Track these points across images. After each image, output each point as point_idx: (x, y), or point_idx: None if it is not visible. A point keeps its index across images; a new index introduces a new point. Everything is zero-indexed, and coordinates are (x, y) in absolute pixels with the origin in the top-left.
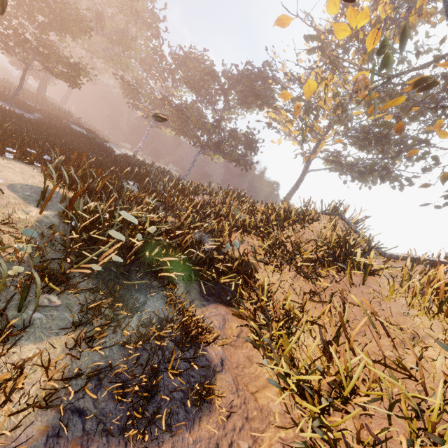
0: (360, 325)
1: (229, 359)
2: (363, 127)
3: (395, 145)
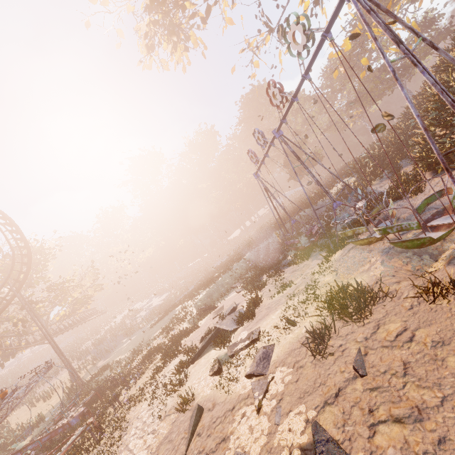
0: None
1: None
2: None
3: None
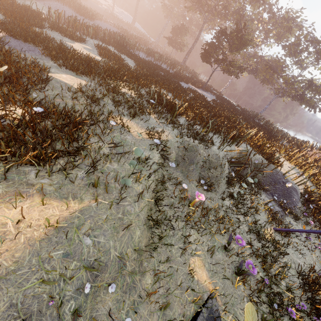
0: None
1: None
2: None
3: None
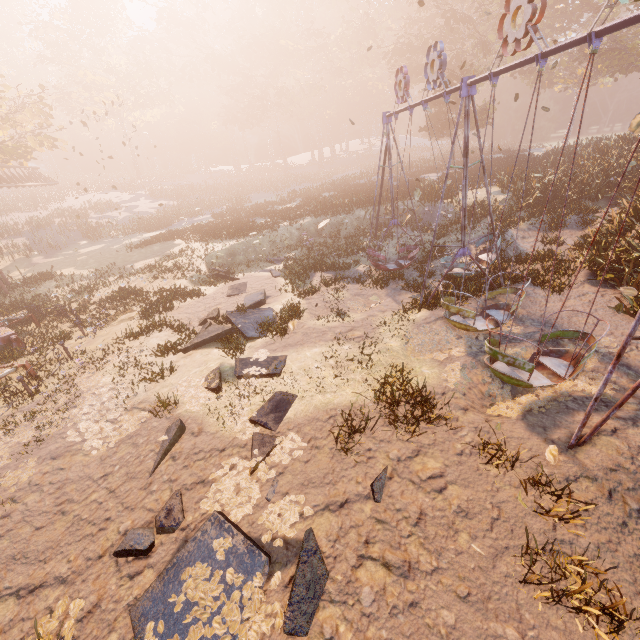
0: None
1: None
2: None
3: None
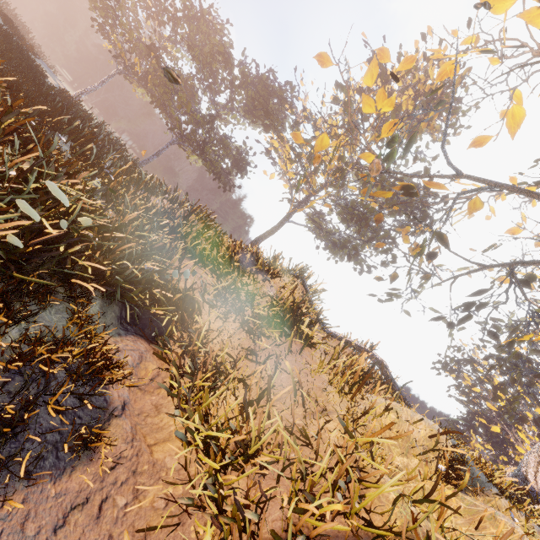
0: (284, 392)
1: (133, 404)
2: (352, 201)
3: (371, 231)
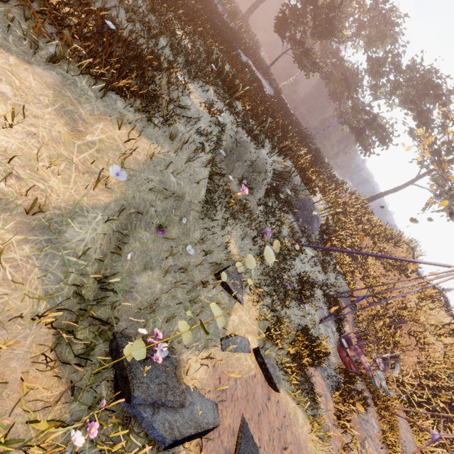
0: (398, 290)
1: None
2: None
3: None
